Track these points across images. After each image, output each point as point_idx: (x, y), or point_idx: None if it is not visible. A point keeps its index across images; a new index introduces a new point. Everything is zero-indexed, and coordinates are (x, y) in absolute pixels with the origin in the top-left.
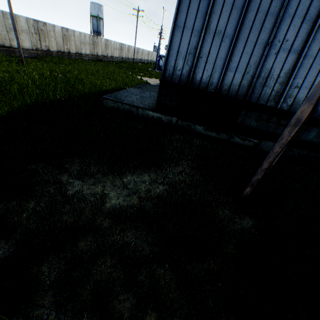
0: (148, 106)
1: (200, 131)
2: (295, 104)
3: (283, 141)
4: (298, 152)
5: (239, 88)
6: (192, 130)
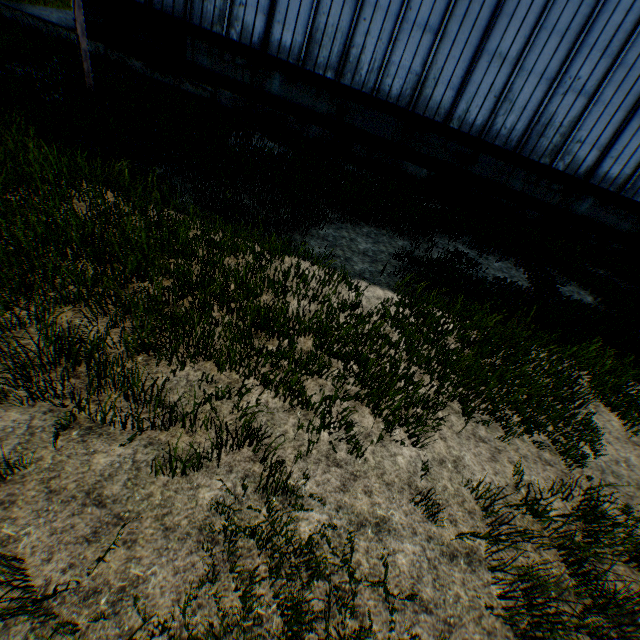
0: (68, 26)
1: (141, 71)
2: (246, 34)
3: (73, 3)
4: (263, 109)
5: (175, 1)
6: (139, 74)
